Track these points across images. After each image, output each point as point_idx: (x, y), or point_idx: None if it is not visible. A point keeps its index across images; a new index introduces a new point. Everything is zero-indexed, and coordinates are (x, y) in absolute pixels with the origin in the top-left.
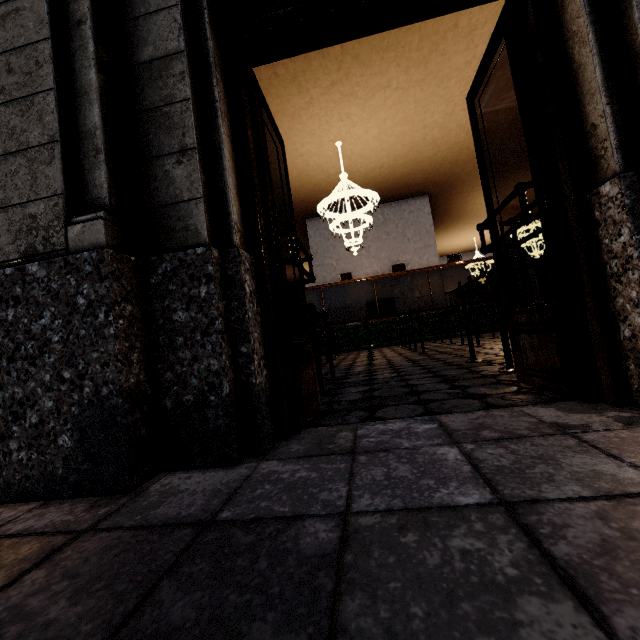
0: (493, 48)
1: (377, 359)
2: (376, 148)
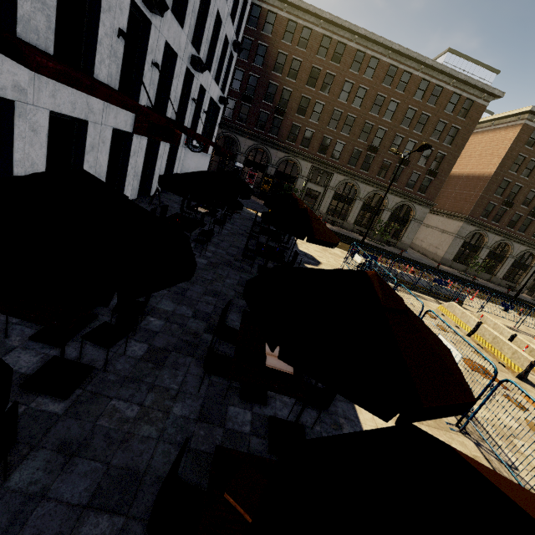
0: None
1: None
2: None
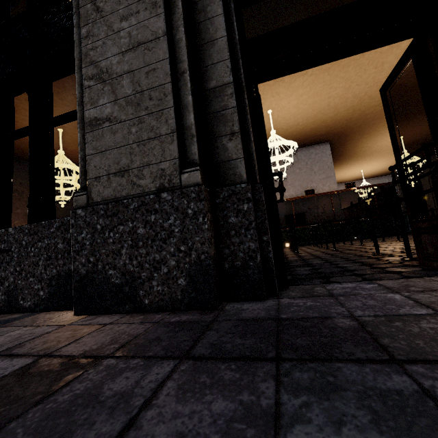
0: (403, 64)
1: (301, 253)
2: (294, 113)
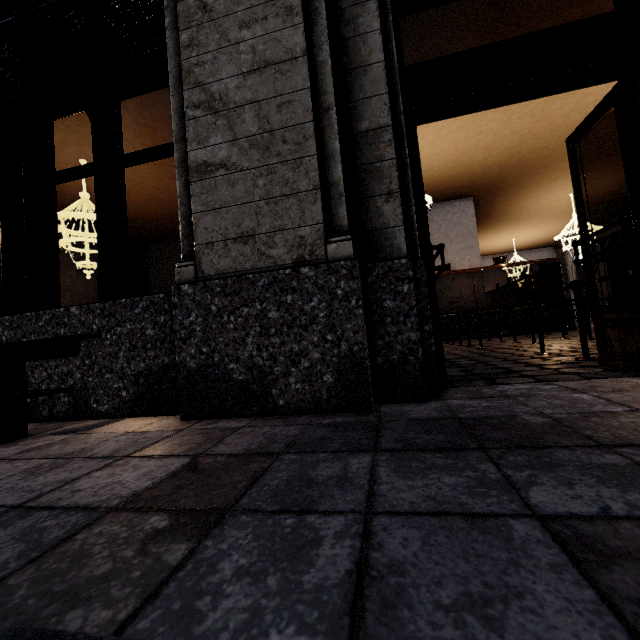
0: (601, 112)
1: None
2: (429, 153)
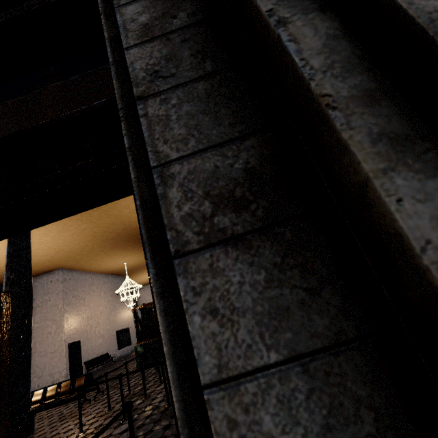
0: None
1: None
2: None
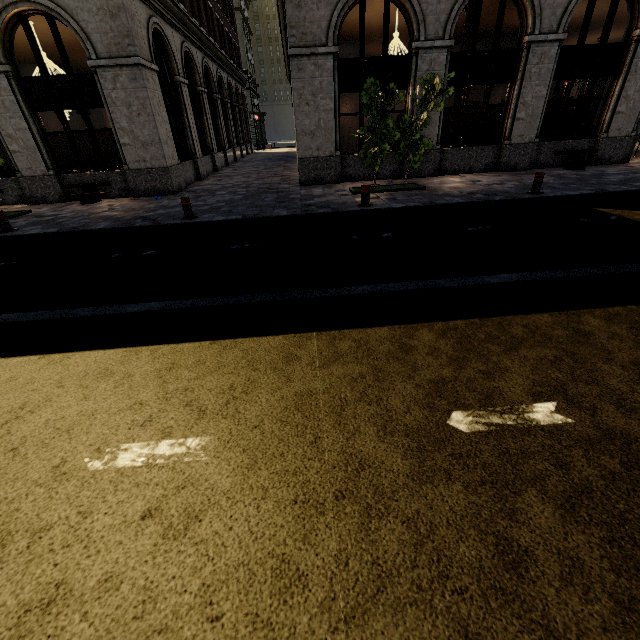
0: None
1: None
2: None
